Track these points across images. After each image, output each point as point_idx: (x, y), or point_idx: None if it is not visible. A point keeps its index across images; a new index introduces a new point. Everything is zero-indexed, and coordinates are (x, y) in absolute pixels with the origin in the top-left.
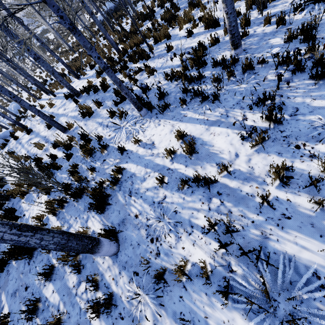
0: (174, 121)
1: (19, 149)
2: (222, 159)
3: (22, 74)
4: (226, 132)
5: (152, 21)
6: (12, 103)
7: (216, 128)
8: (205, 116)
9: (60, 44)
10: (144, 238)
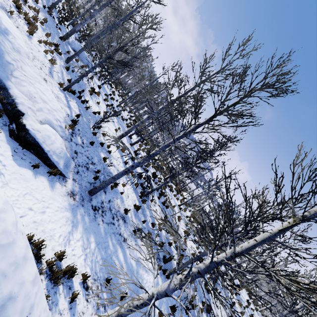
0: None
1: None
2: None
3: None
4: None
5: None
6: None
7: None
8: None
9: None
10: None
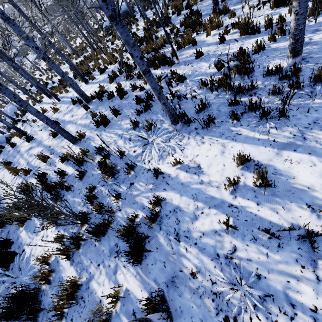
0: (224, 139)
1: (17, 159)
2: (315, 198)
3: (23, 75)
4: (310, 160)
5: (170, 27)
6: (8, 105)
7: (291, 153)
8: (269, 136)
9: (62, 48)
10: (213, 315)
